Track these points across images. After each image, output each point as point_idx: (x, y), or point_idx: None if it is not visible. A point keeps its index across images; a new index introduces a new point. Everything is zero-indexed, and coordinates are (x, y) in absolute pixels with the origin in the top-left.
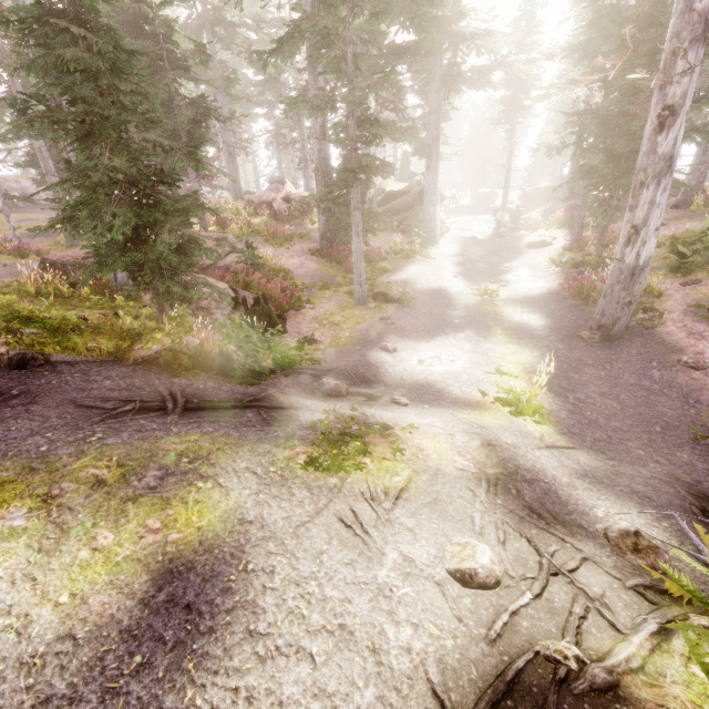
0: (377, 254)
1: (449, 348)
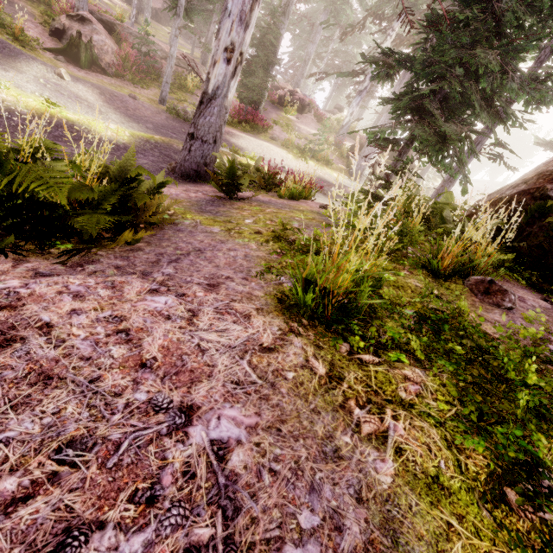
0: (266, 128)
1: (105, 112)
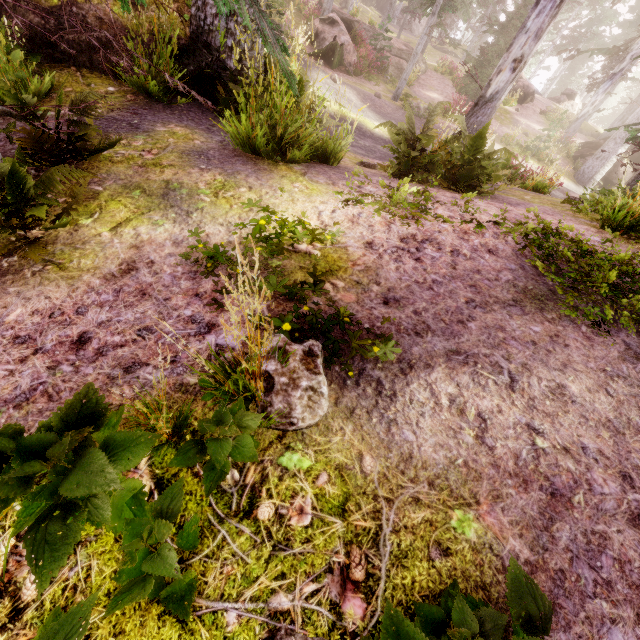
0: None
1: (364, 111)
